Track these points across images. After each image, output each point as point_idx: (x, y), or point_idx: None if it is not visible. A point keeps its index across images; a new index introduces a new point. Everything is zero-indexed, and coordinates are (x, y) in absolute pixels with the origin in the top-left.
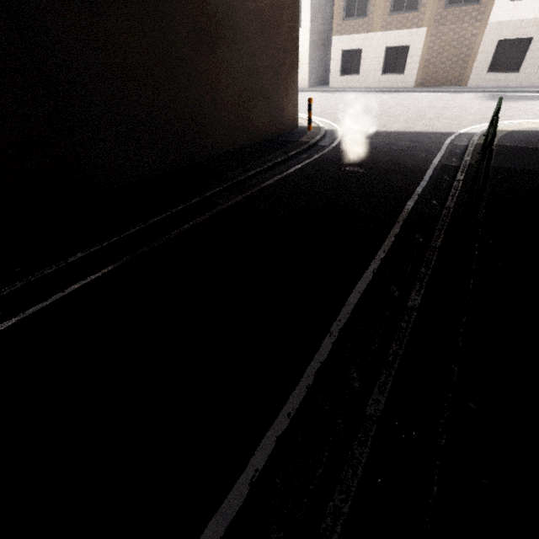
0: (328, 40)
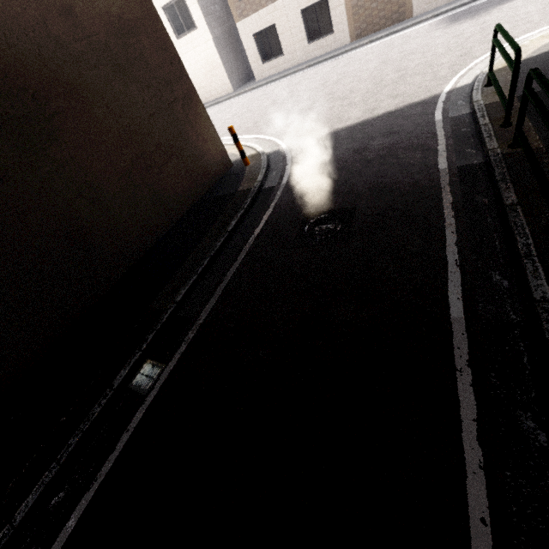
0: (234, 28)
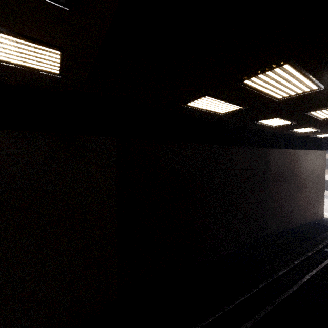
0: None
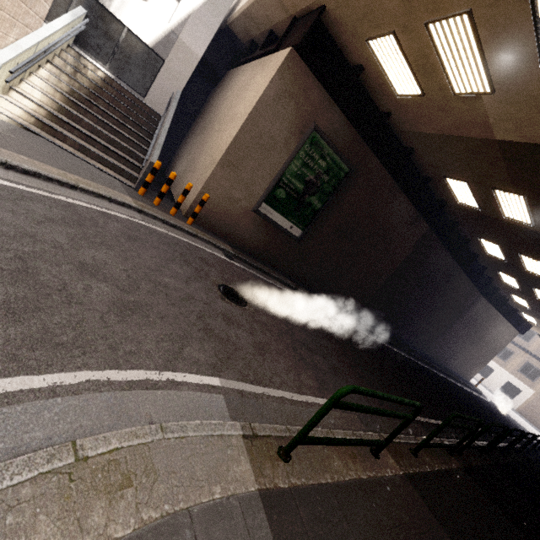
0: None
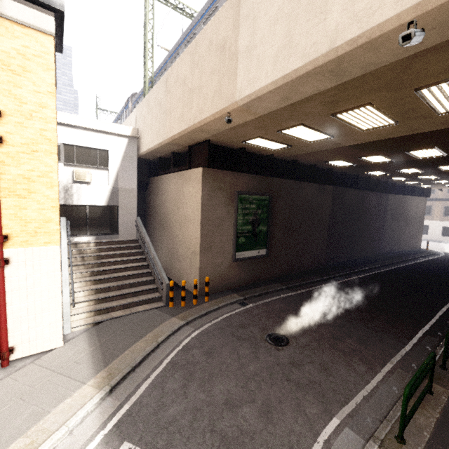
0: None
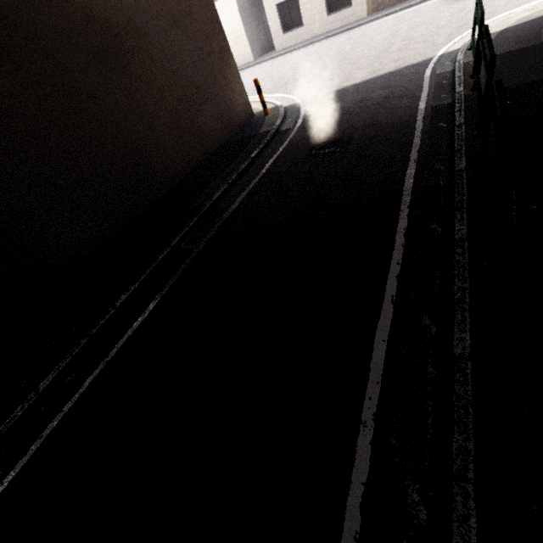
0: None
